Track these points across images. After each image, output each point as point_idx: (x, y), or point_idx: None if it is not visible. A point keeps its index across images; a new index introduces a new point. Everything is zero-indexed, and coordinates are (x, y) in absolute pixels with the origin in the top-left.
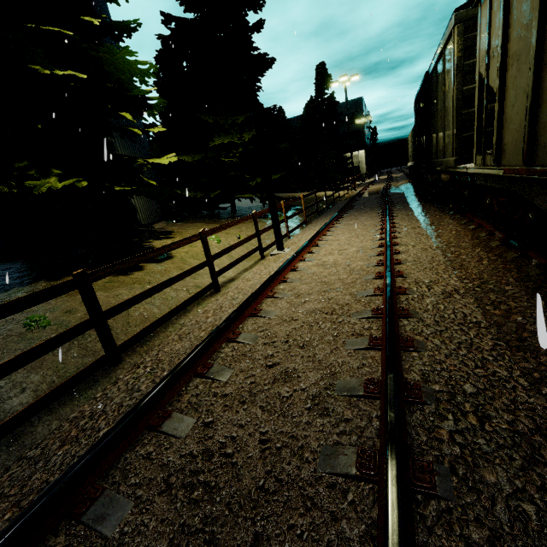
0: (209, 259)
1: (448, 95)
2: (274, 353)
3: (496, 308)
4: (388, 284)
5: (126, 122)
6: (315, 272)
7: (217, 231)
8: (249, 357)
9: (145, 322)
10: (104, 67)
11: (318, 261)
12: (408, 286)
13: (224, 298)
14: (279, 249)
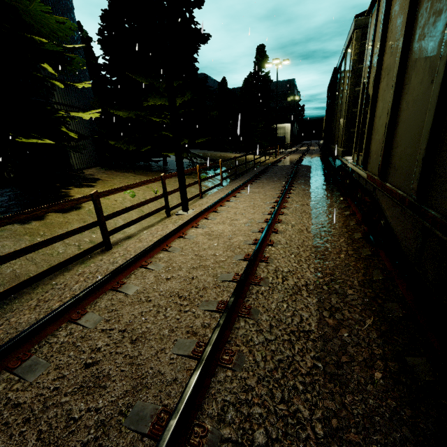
0: (101, 219)
1: (344, 92)
2: (103, 346)
3: (331, 316)
4: (243, 274)
5: (68, 73)
6: (199, 242)
7: (115, 192)
8: (75, 348)
9: (14, 281)
10: (22, 16)
11: (208, 229)
12: (265, 275)
13: (107, 259)
14: (184, 210)
